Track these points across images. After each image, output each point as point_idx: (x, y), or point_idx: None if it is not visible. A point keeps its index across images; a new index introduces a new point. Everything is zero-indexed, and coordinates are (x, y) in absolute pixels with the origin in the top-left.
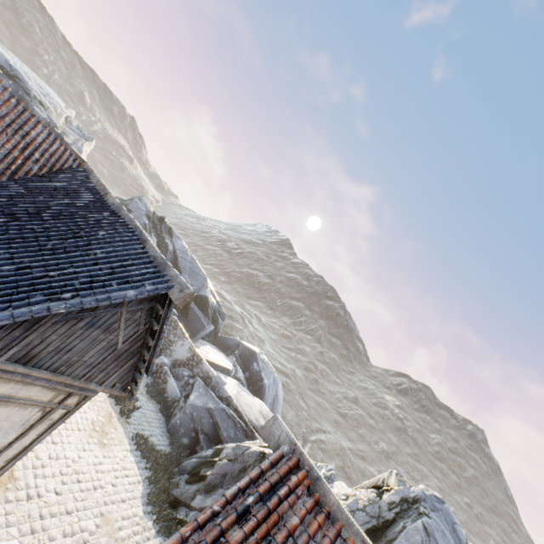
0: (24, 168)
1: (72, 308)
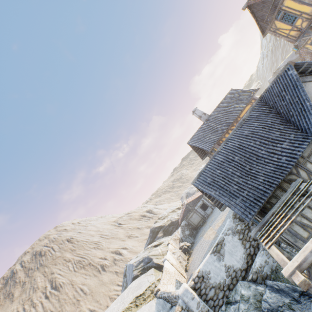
0: None
1: None
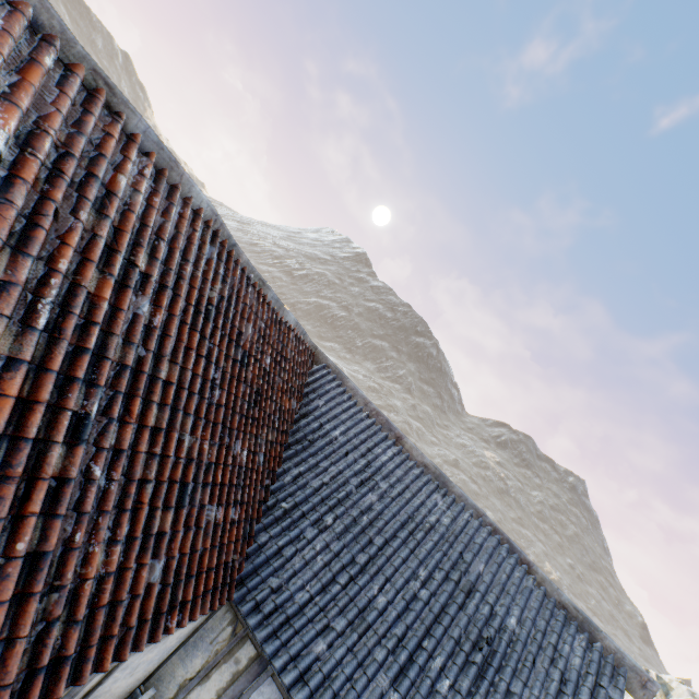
0: (289, 417)
1: None
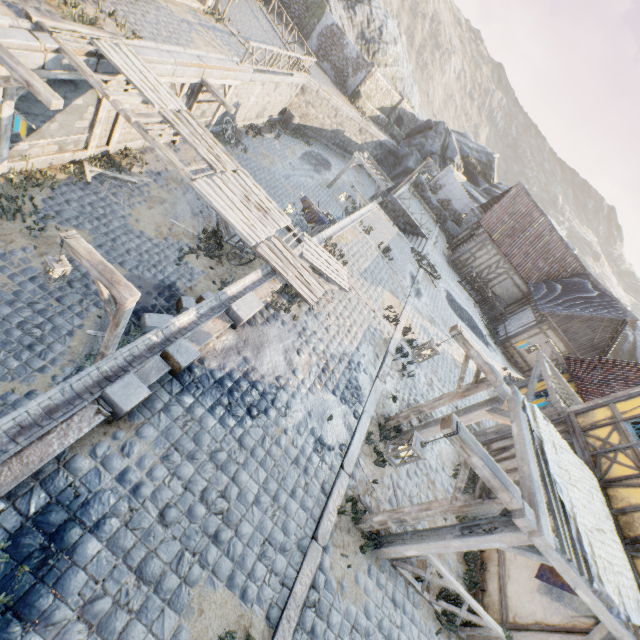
0: (561, 274)
1: (588, 315)
